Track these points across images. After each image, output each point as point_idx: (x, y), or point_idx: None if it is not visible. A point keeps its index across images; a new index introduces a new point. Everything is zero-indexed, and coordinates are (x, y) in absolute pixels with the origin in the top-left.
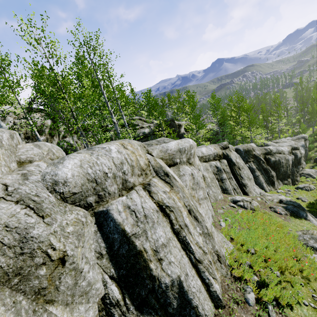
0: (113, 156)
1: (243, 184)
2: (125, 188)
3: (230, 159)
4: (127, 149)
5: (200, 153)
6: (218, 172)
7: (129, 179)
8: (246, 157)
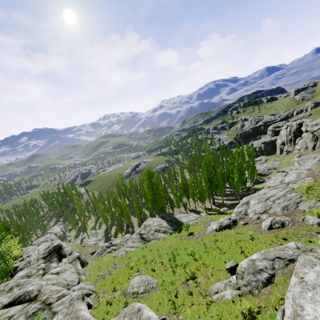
0: None
1: None
2: None
3: None
4: None
5: None
6: None
7: None
8: None
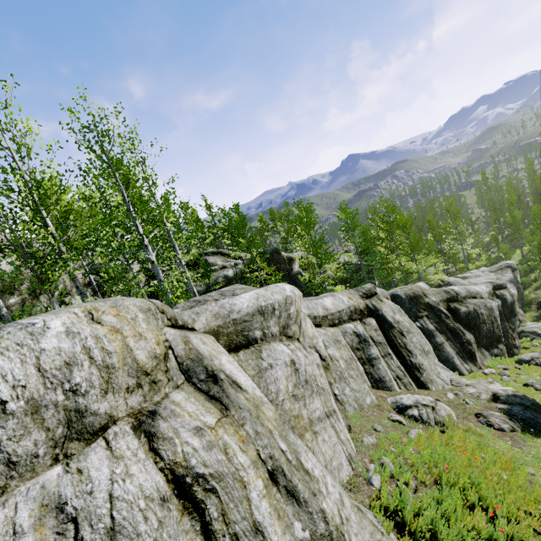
0: (45, 348)
1: (414, 364)
2: (77, 435)
3: (382, 317)
4: (98, 323)
5: (321, 310)
6: (360, 345)
7: (91, 405)
8: (413, 309)
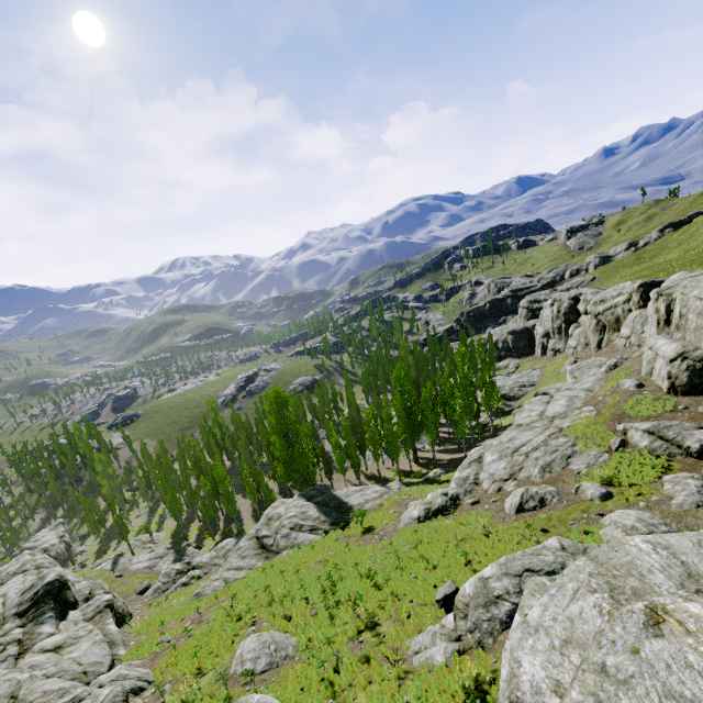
0: None
1: None
2: None
3: None
4: None
5: None
6: None
7: None
8: None
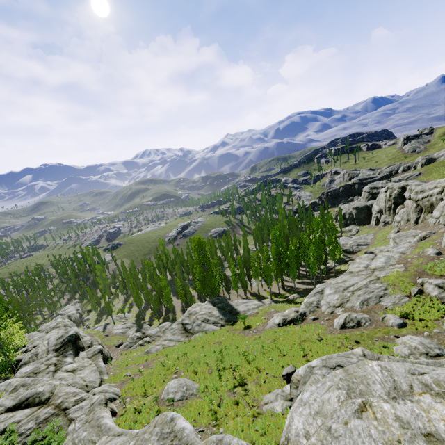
0: None
1: None
2: None
3: None
4: None
5: None
6: None
7: None
8: None
